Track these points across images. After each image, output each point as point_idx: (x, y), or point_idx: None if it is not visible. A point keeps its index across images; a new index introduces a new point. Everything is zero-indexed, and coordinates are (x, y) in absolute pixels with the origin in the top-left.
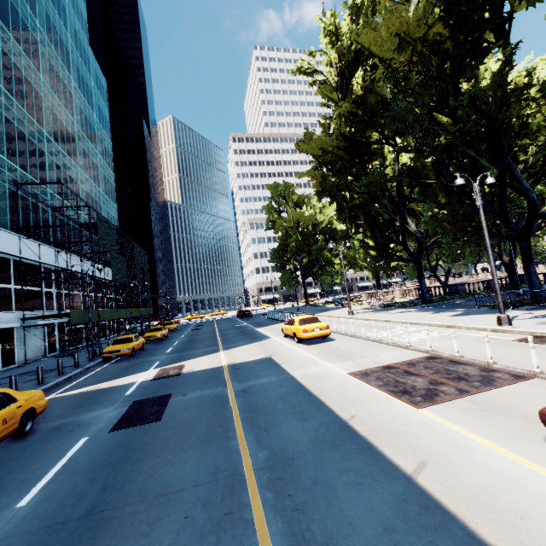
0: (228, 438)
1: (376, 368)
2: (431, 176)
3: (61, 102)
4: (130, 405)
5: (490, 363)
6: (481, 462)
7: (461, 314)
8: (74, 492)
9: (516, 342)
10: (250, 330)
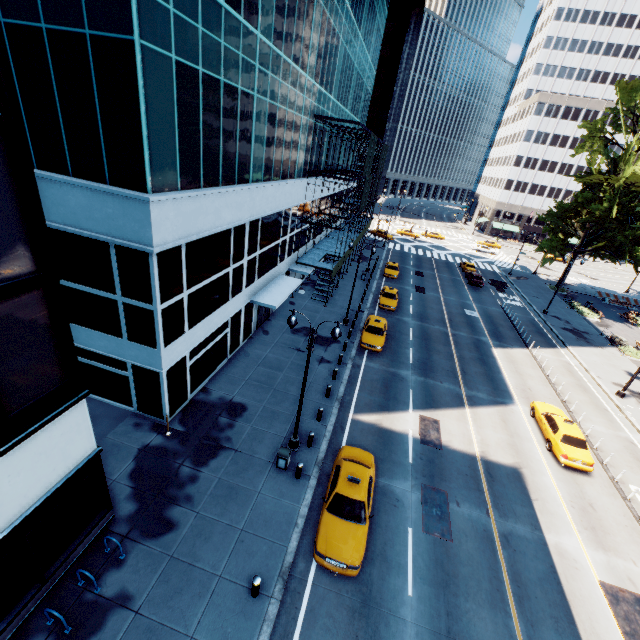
0: (507, 614)
1: (628, 595)
2: None
3: None
4: (421, 491)
5: None
6: None
7: None
8: (432, 604)
9: None
10: (486, 350)
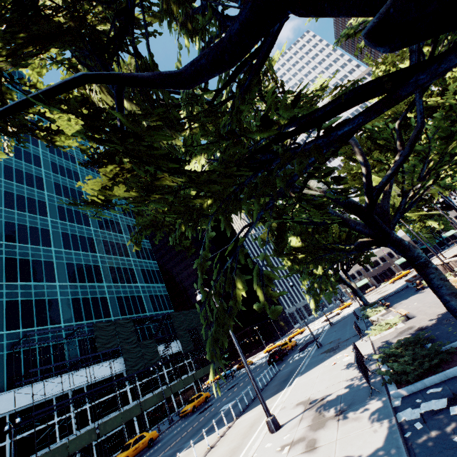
0: None
1: None
2: None
3: (79, 251)
4: None
5: None
6: None
7: None
8: None
9: None
10: None
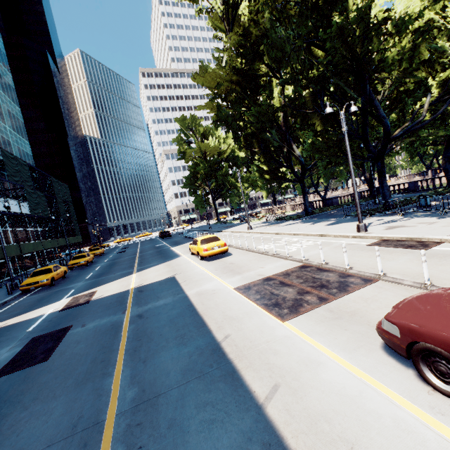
0: (105, 376)
1: (258, 281)
2: (309, 106)
3: None
4: (25, 344)
5: (347, 269)
6: (326, 380)
7: (333, 223)
8: None
9: (369, 246)
10: (166, 250)
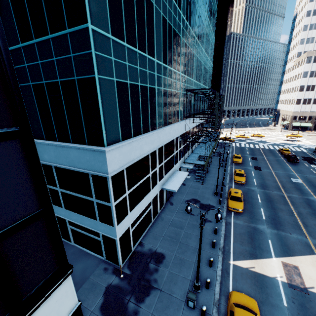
0: None
1: None
2: None
3: None
4: None
5: None
6: None
7: None
8: None
9: None
10: None
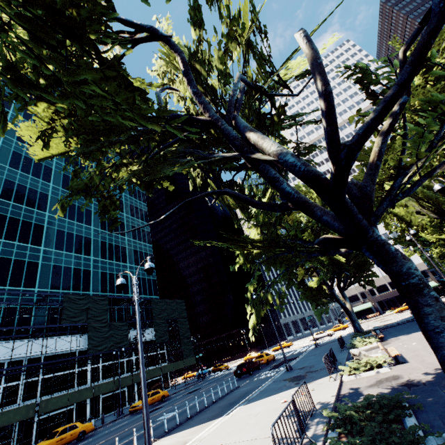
0: None
1: None
2: None
3: (74, 220)
4: None
5: None
6: None
7: None
8: None
9: None
10: None
